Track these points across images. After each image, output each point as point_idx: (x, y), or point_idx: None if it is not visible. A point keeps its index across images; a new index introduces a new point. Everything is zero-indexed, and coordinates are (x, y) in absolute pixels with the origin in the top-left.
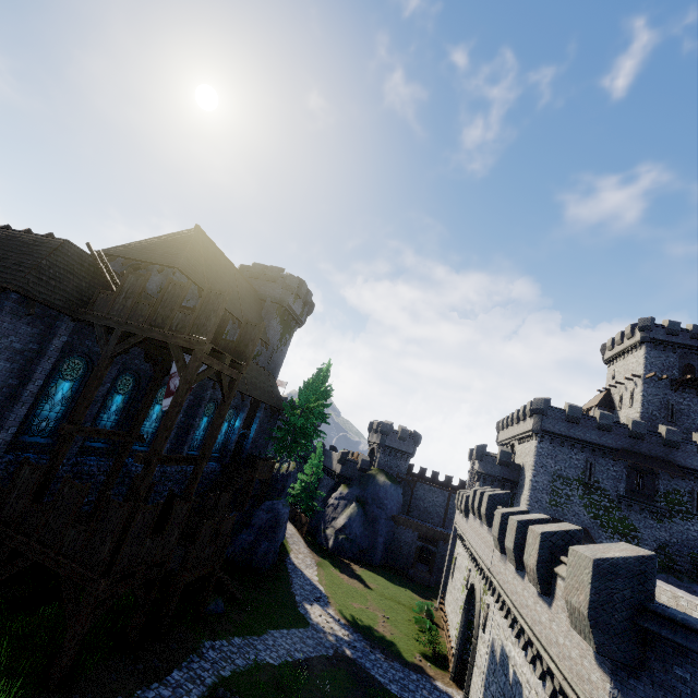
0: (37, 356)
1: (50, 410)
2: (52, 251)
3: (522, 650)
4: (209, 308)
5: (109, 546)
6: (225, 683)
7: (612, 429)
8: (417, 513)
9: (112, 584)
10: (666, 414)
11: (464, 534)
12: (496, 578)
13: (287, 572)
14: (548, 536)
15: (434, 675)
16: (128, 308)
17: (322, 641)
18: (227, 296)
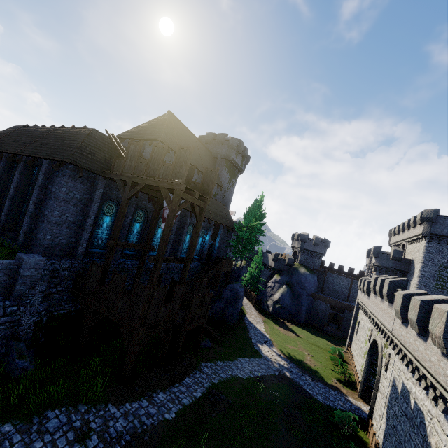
0: (89, 202)
1: (102, 234)
2: (86, 136)
3: (424, 390)
4: (181, 160)
5: (142, 310)
6: (215, 387)
7: None
8: (328, 292)
9: (146, 330)
10: None
11: (366, 307)
12: (398, 339)
13: (245, 325)
14: None
15: (346, 393)
16: (132, 166)
17: (270, 367)
18: (191, 150)
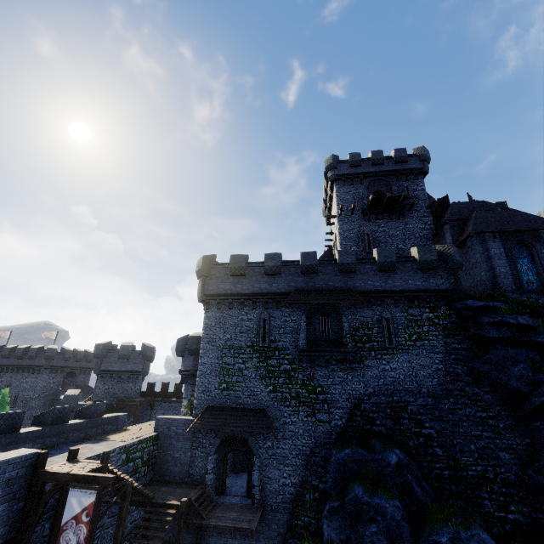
0: None
1: None
2: None
3: None
4: None
5: None
6: None
7: (283, 270)
8: None
9: None
10: (364, 246)
11: None
12: None
13: None
14: None
15: None
16: None
17: None
18: None
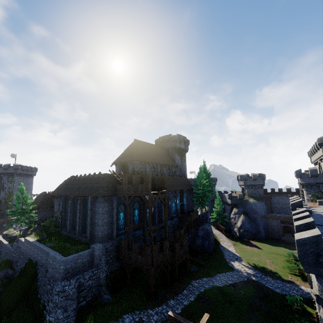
0: (112, 209)
1: (121, 222)
2: (102, 179)
3: None
4: (147, 181)
5: (150, 259)
6: (202, 293)
7: None
8: (277, 210)
9: (155, 269)
10: None
11: None
12: None
13: (220, 250)
14: (298, 226)
15: (299, 283)
16: (126, 188)
17: (241, 275)
18: (150, 176)
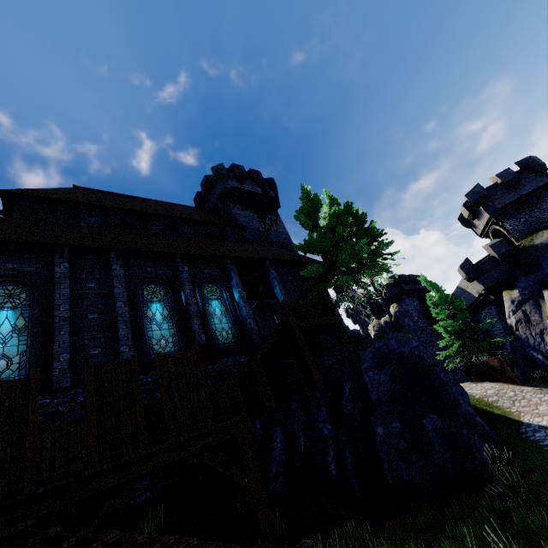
0: None
1: None
2: None
3: None
4: None
5: None
6: None
7: None
8: None
9: None
10: None
11: None
12: None
13: (539, 446)
14: None
15: None
16: None
17: None
18: None
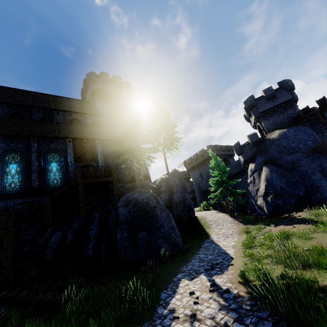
0: None
1: None
2: None
3: None
4: None
5: None
6: None
7: None
8: None
9: None
10: None
11: None
12: None
13: (196, 250)
14: None
15: None
16: None
17: None
18: None
